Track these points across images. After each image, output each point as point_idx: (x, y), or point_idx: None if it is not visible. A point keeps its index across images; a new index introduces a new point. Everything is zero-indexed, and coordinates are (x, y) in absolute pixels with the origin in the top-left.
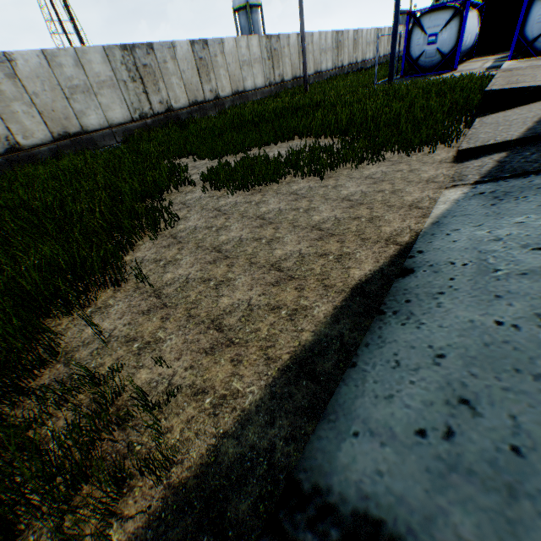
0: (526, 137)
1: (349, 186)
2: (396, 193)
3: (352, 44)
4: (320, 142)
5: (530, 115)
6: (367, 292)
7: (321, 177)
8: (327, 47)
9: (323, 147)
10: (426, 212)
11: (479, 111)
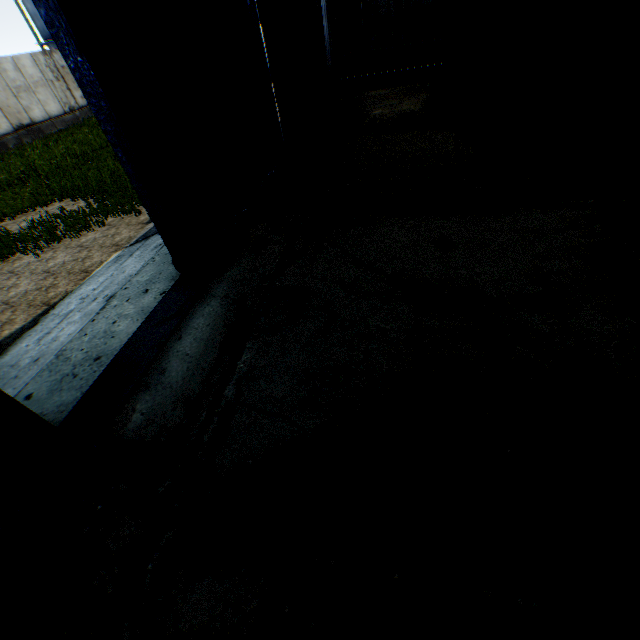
0: None
1: (60, 257)
2: (85, 261)
3: None
4: (78, 204)
5: None
6: (5, 344)
7: (36, 253)
8: None
9: (59, 218)
10: (89, 275)
11: None
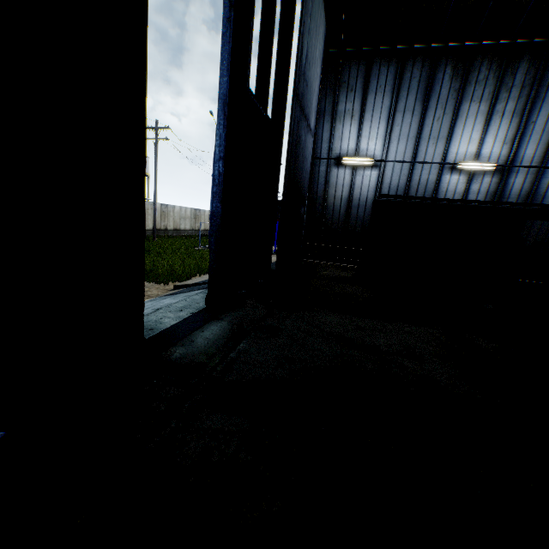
0: (194, 283)
1: None
2: None
3: (208, 218)
4: None
5: None
6: None
7: None
8: (187, 216)
9: None
10: None
11: None
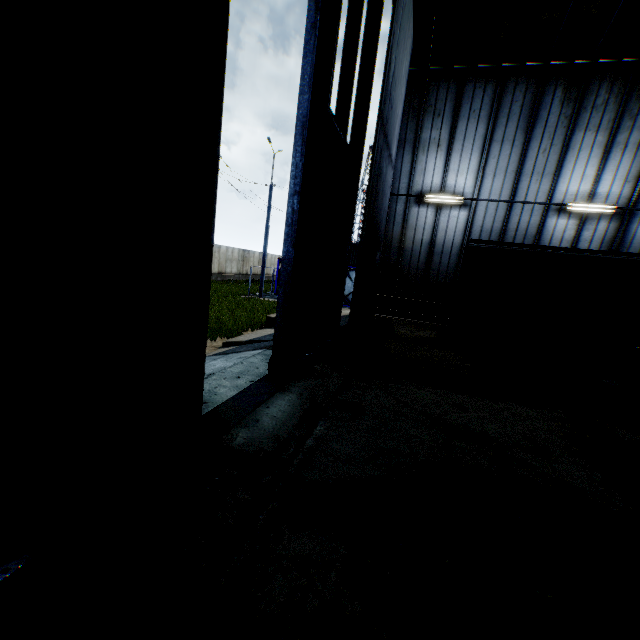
0: (248, 341)
1: None
2: None
3: (257, 260)
4: None
5: (271, 332)
6: None
7: None
8: (233, 258)
9: None
10: None
11: (265, 326)
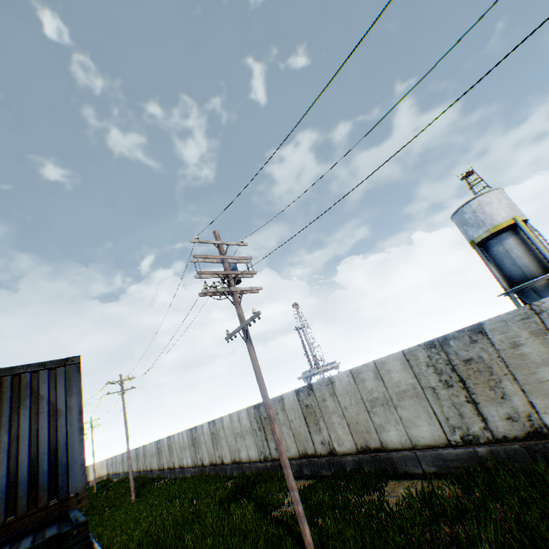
0: None
1: None
2: None
3: (300, 414)
4: None
5: None
6: None
7: None
8: (245, 428)
9: None
10: None
11: None
